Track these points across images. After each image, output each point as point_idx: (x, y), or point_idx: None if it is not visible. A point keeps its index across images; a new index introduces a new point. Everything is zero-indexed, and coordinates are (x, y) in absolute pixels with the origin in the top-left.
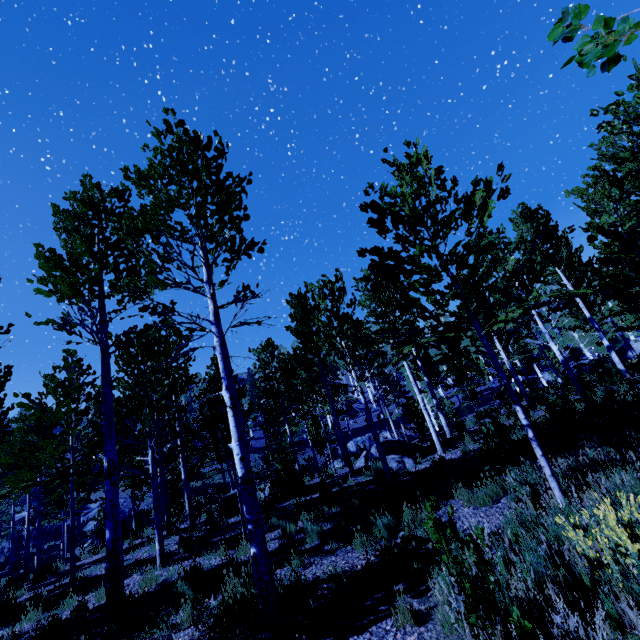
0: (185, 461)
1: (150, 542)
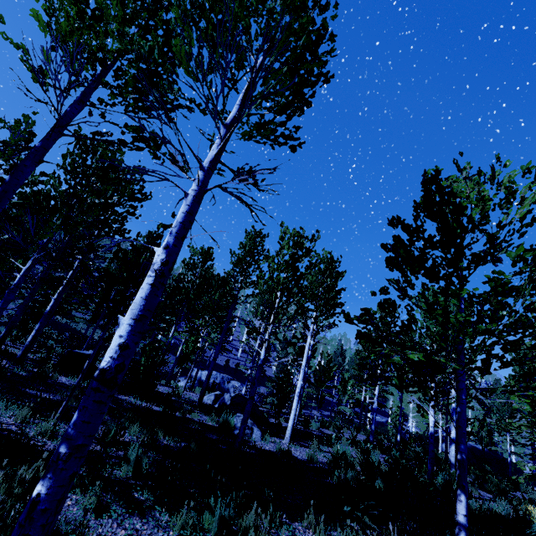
0: (61, 296)
1: None
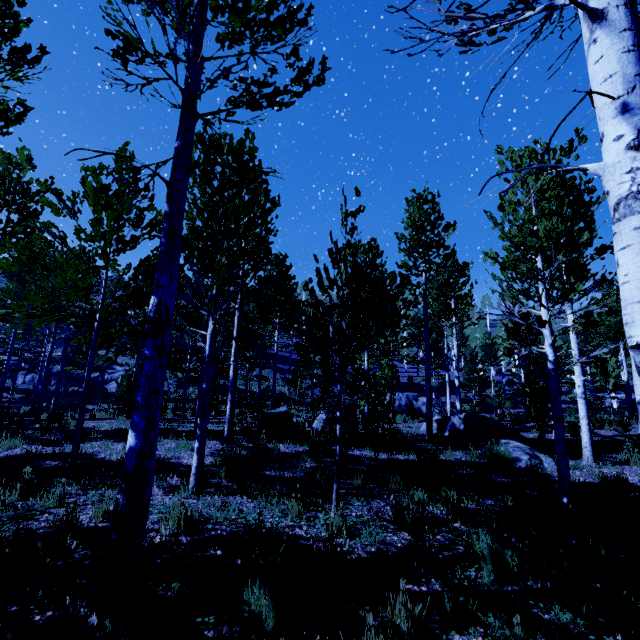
0: (237, 356)
1: (175, 437)
